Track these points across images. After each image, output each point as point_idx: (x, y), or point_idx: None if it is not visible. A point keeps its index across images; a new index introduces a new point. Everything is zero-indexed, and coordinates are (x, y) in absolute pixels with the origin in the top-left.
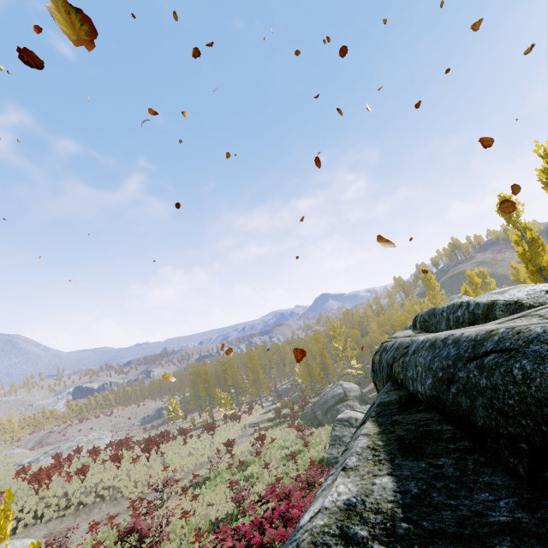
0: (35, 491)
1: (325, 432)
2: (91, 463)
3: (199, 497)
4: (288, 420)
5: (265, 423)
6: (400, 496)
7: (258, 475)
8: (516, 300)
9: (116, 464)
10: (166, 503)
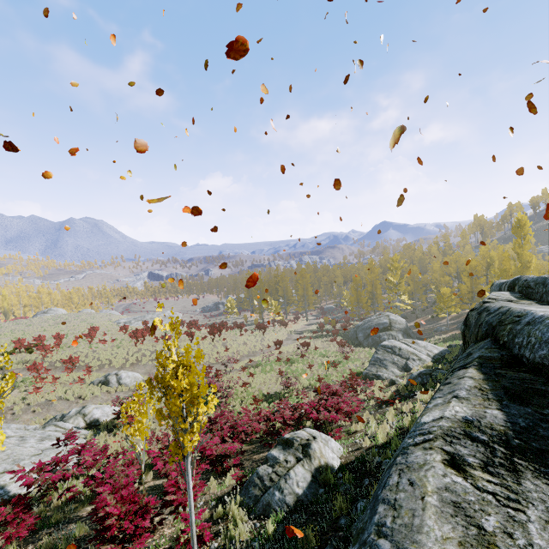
0: (135, 343)
1: (364, 352)
2: (170, 333)
3: (253, 376)
4: (329, 335)
5: (309, 333)
6: (510, 424)
7: (301, 371)
8: None
9: (189, 338)
10: (228, 374)
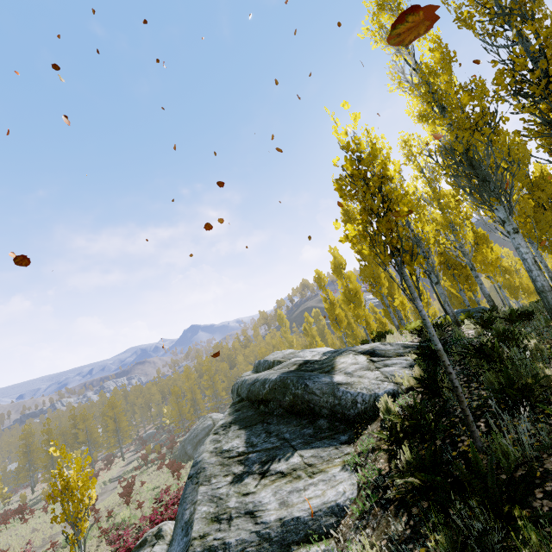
0: None
1: None
2: None
3: None
4: (156, 464)
5: (130, 473)
6: (234, 418)
7: (130, 519)
8: (284, 358)
9: None
10: None
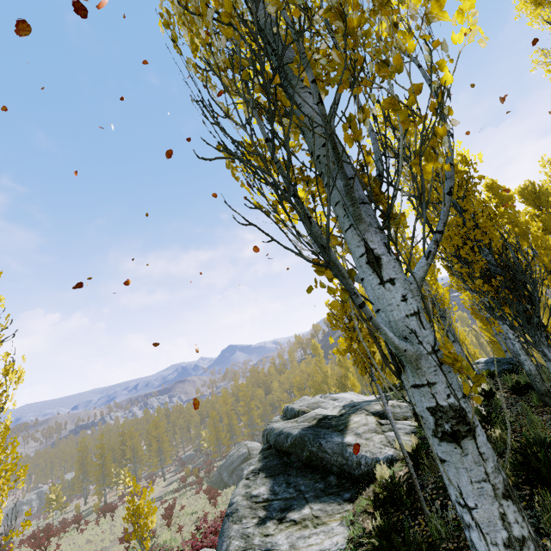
0: None
1: (231, 492)
2: None
3: None
4: (194, 488)
5: (170, 495)
6: (262, 465)
7: (170, 541)
8: (309, 407)
9: None
10: None
